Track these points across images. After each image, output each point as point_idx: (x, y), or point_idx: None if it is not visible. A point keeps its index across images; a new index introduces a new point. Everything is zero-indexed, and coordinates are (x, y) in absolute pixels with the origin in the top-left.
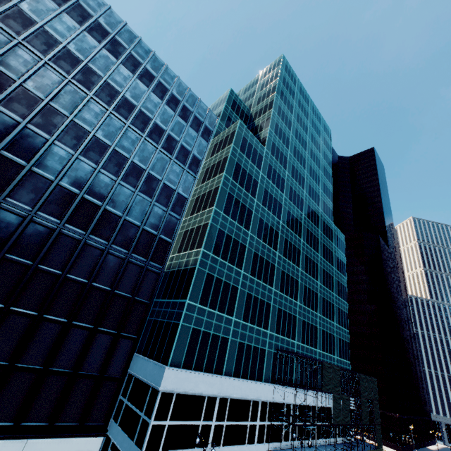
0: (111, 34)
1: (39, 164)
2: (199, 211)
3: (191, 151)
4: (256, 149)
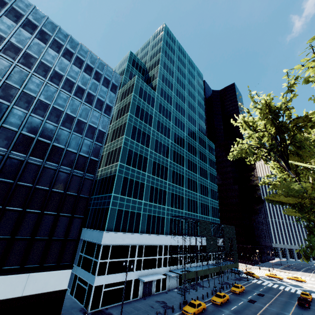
0: (39, 26)
1: (6, 122)
2: (116, 139)
3: (104, 101)
4: (149, 94)
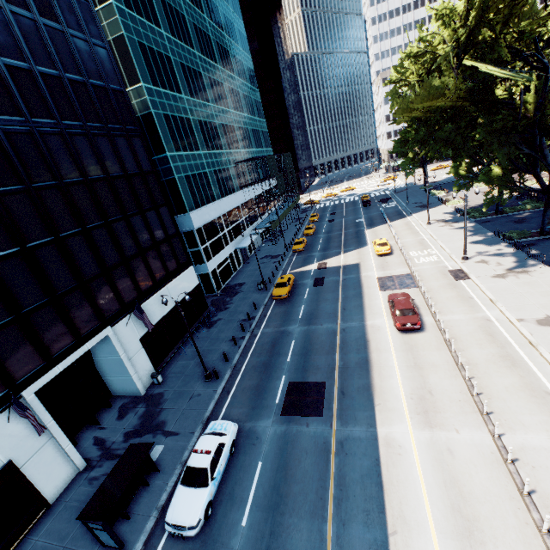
0: None
1: None
2: None
3: None
4: None
